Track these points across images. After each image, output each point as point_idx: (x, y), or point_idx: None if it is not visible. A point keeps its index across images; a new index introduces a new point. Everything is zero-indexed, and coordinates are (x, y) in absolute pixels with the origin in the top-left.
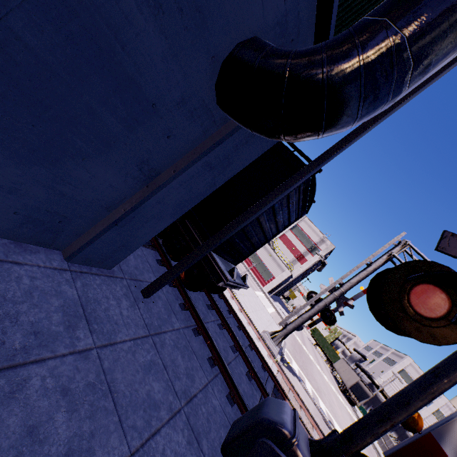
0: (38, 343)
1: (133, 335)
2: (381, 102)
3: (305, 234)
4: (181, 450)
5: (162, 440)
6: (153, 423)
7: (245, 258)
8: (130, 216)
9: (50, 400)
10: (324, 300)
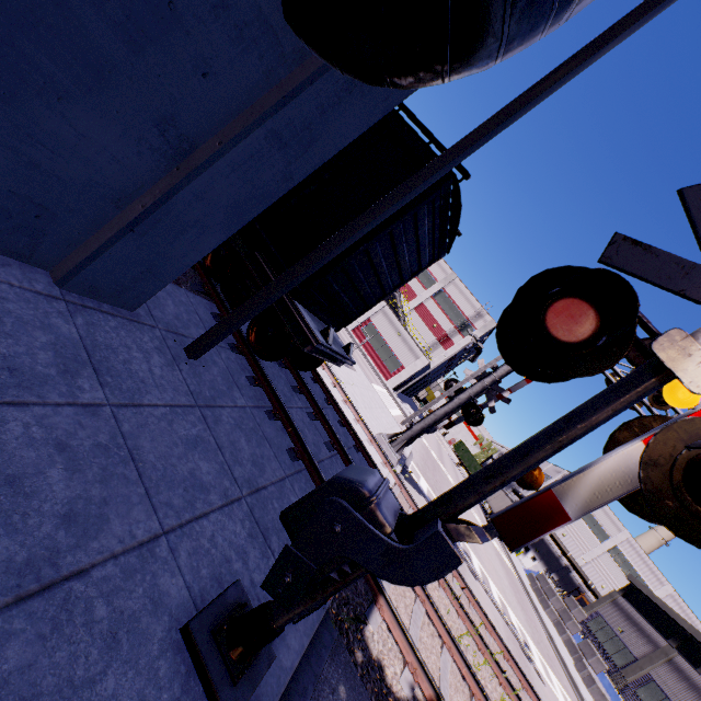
0: (17, 383)
1: (171, 401)
2: (542, 11)
3: (454, 304)
4: (239, 541)
5: (211, 526)
6: (199, 506)
7: (352, 320)
8: (153, 218)
9: (39, 453)
10: (468, 390)
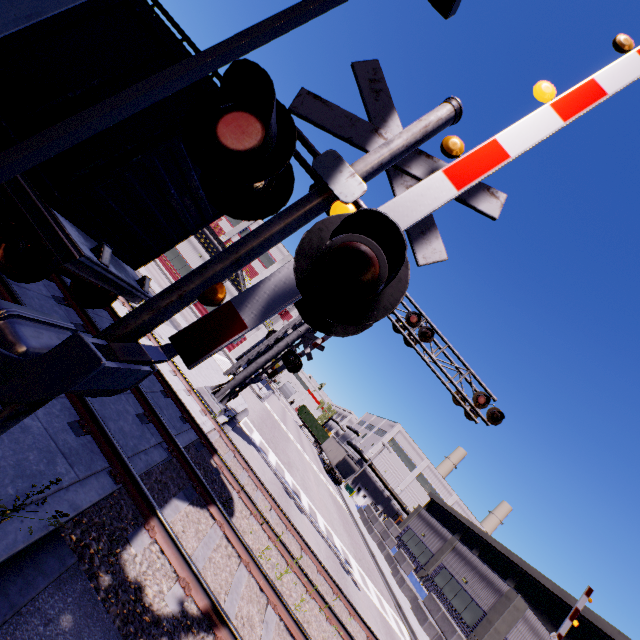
0: None
1: None
2: None
3: None
4: None
5: None
6: None
7: (152, 258)
8: None
9: None
10: (286, 338)
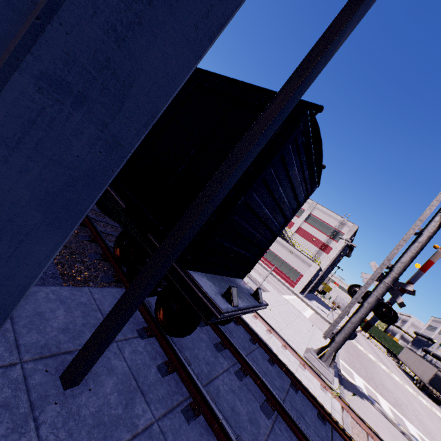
0: None
1: None
2: None
3: (321, 222)
4: None
5: None
6: None
7: (253, 265)
8: None
9: None
10: (373, 293)
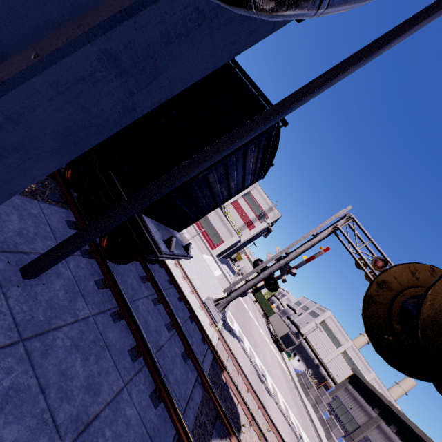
0: None
1: None
2: None
3: (256, 202)
4: None
5: None
6: None
7: (191, 224)
8: None
9: None
10: (270, 268)
